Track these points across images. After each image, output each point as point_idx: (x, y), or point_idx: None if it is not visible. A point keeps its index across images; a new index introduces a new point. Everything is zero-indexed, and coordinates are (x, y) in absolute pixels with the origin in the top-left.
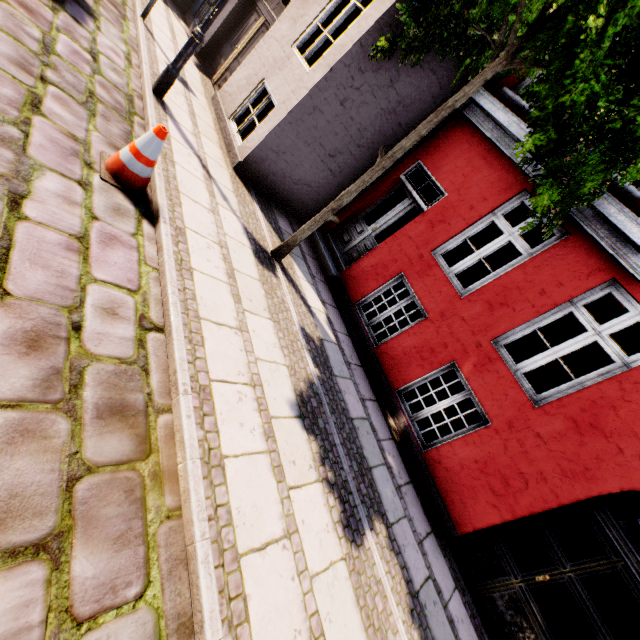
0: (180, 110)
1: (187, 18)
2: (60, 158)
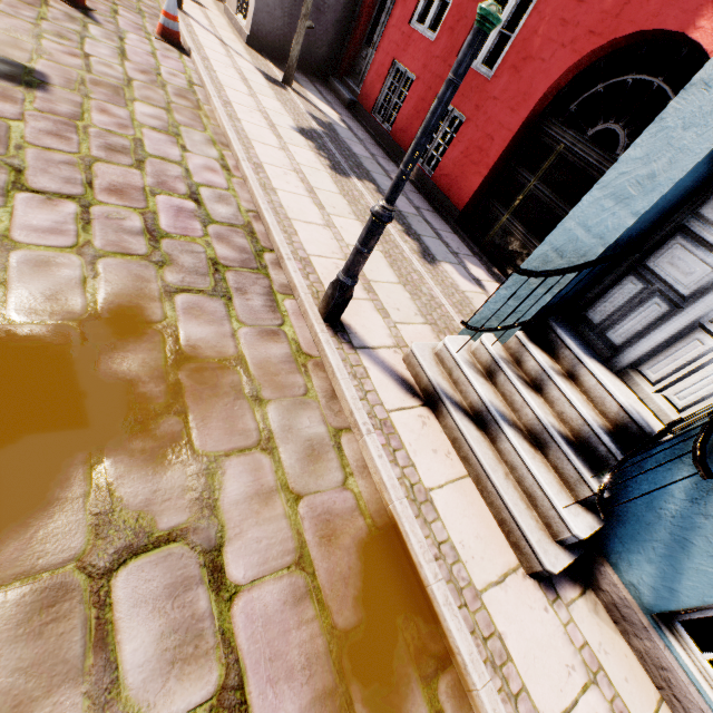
0: (198, 16)
1: None
2: (134, 30)
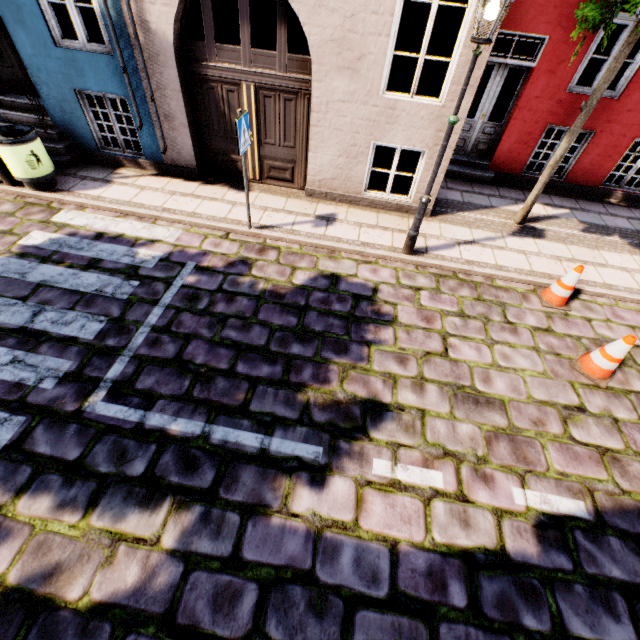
0: (398, 239)
1: (94, 160)
2: (578, 326)
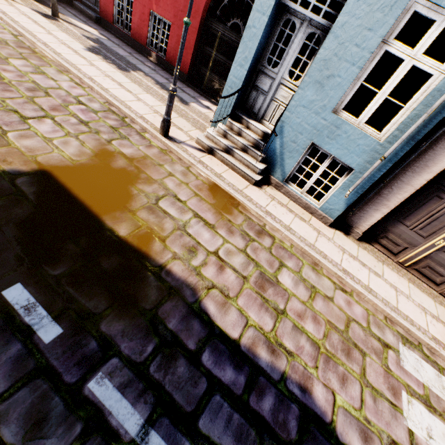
0: None
1: None
2: None
